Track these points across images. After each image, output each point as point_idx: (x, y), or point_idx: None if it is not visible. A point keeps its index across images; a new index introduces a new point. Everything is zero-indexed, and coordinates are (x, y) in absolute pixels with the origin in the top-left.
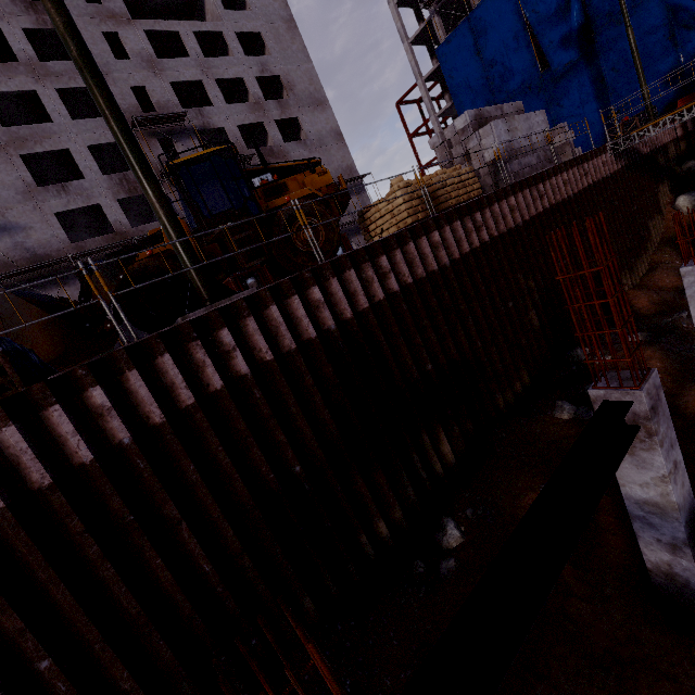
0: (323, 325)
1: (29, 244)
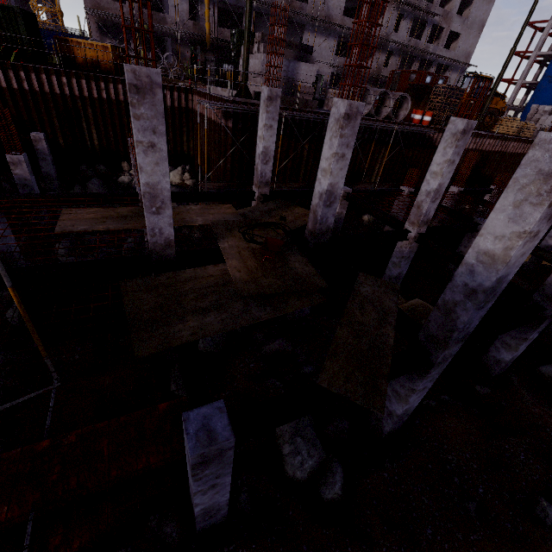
0: (485, 148)
1: (330, 4)
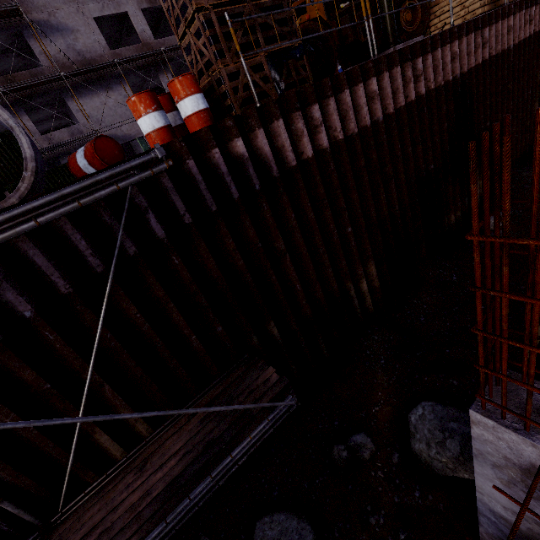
0: (452, 74)
1: (79, 48)
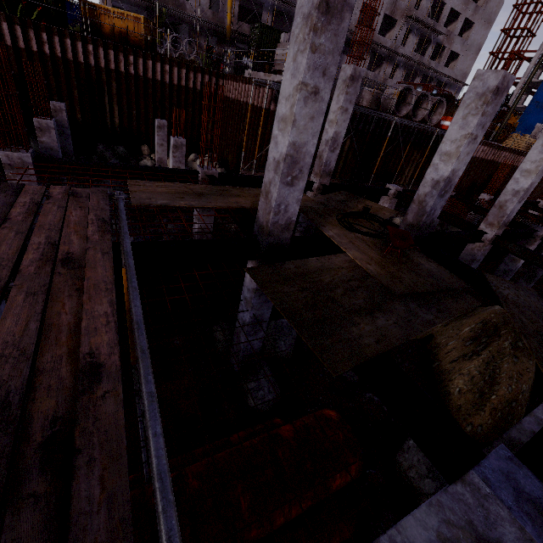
0: (500, 161)
1: None
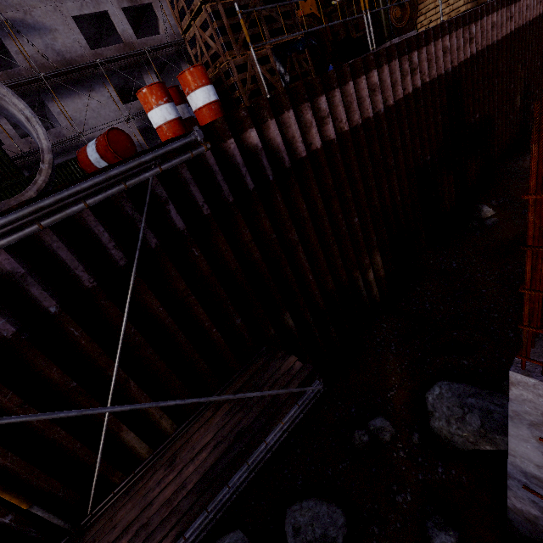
0: (444, 67)
1: (57, 47)
